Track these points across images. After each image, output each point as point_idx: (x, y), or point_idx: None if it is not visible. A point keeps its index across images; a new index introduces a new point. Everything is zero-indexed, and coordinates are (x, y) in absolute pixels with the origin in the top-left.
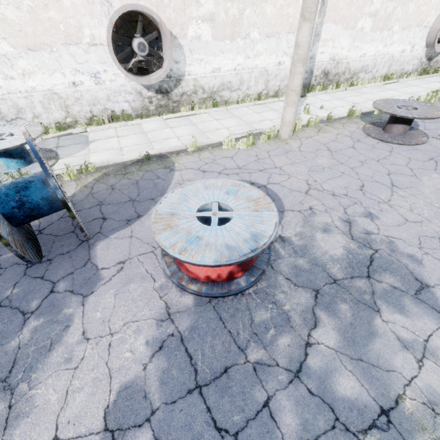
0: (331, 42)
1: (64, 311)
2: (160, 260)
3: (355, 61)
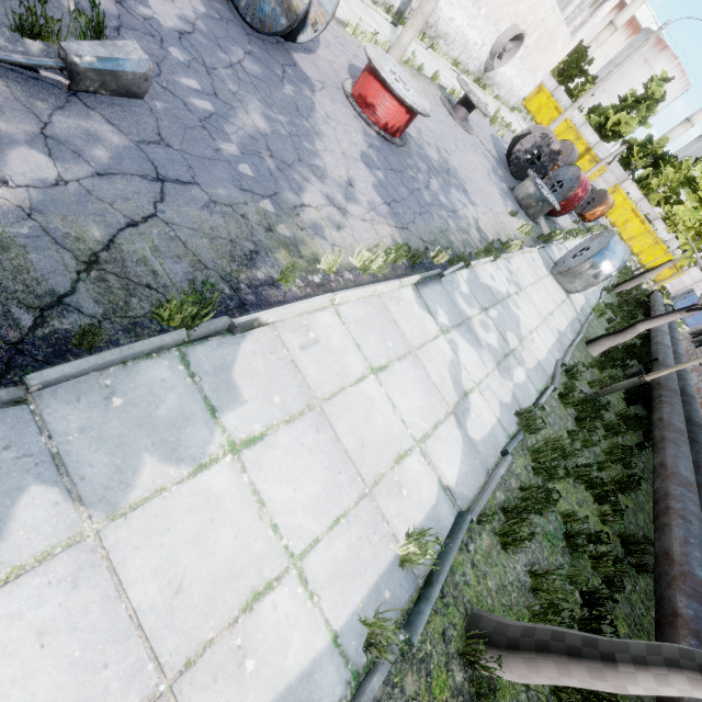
0: None
1: (305, 92)
2: (346, 99)
3: (445, 21)
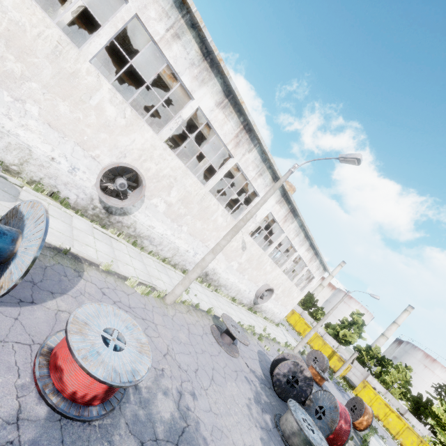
0: (217, 261)
1: None
2: (34, 357)
3: (223, 279)
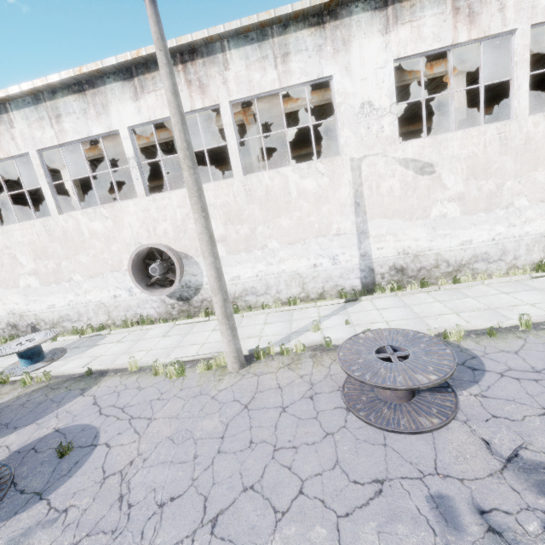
0: (390, 237)
1: None
2: None
3: (453, 250)
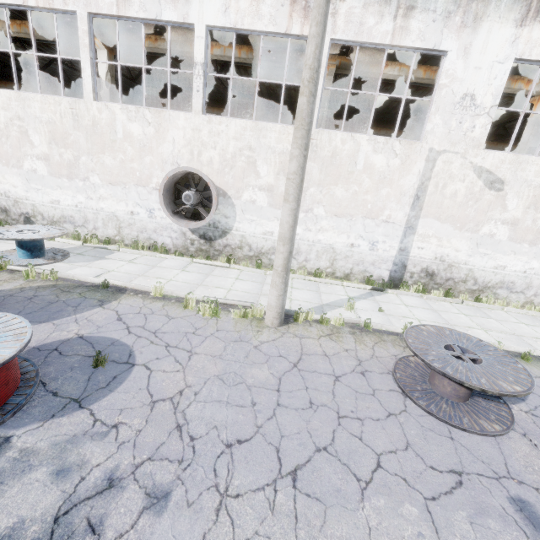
0: (435, 240)
1: None
2: None
3: (485, 271)
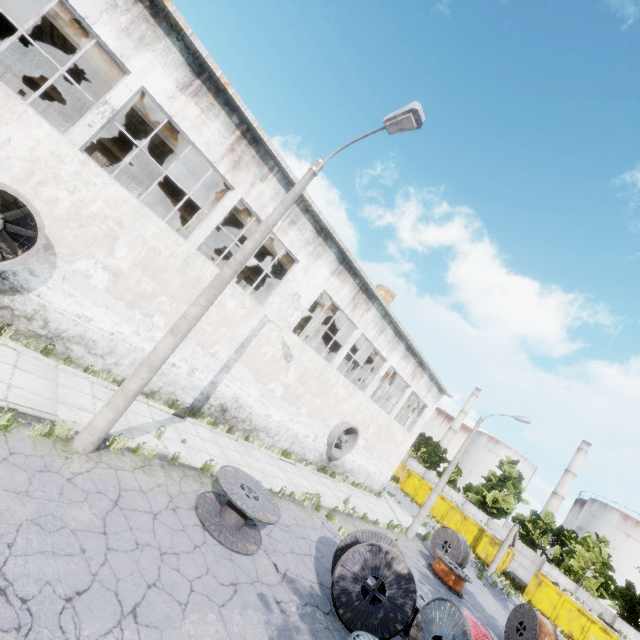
0: (239, 382)
1: None
2: None
3: (260, 416)
